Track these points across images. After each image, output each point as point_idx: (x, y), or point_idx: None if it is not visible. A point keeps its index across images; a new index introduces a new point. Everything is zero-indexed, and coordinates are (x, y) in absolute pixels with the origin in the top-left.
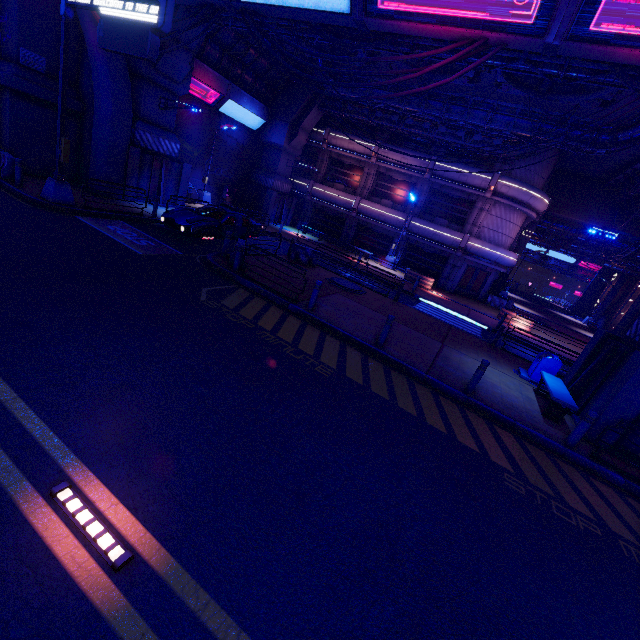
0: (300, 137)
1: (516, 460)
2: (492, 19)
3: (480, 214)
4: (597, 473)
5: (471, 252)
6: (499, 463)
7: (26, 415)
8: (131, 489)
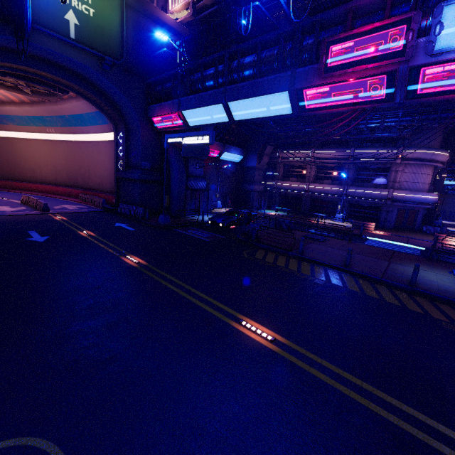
0: (264, 159)
1: (451, 317)
2: (364, 100)
3: (396, 174)
4: None
5: (397, 200)
6: (438, 318)
7: (215, 302)
8: (262, 322)
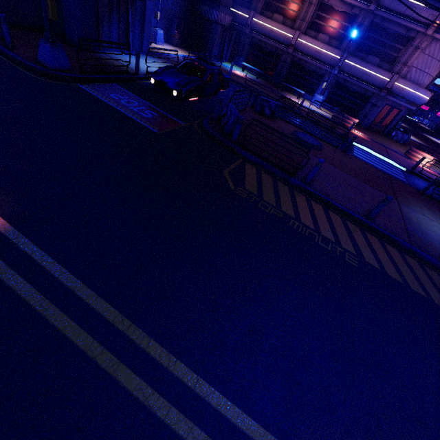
0: None
1: None
2: None
3: (413, 52)
4: None
5: (394, 93)
6: None
7: (218, 400)
8: None
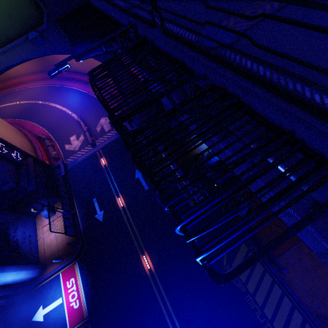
0: None
1: None
2: None
3: None
4: None
5: None
6: None
7: None
8: None
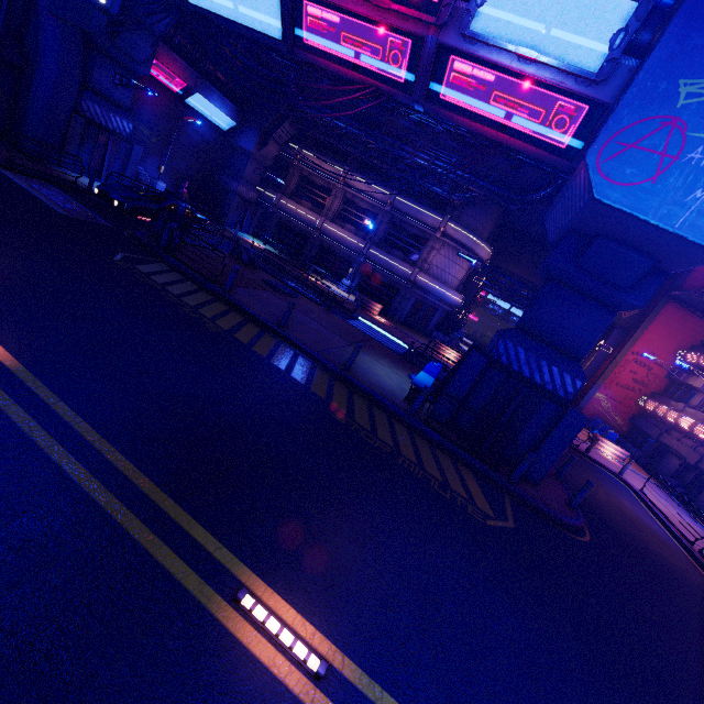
0: (271, 147)
1: (355, 410)
2: (380, 73)
3: (431, 252)
4: (423, 433)
5: (419, 286)
6: (337, 407)
7: None
8: None
